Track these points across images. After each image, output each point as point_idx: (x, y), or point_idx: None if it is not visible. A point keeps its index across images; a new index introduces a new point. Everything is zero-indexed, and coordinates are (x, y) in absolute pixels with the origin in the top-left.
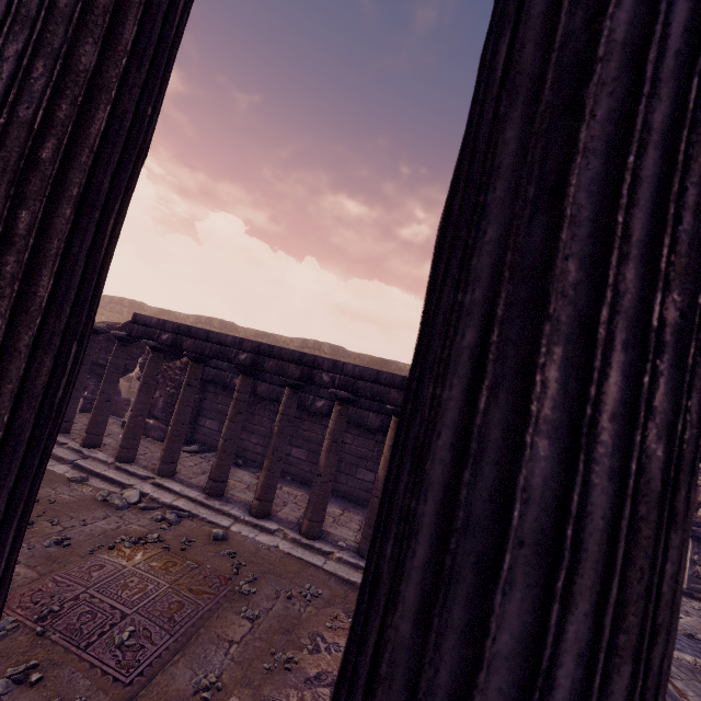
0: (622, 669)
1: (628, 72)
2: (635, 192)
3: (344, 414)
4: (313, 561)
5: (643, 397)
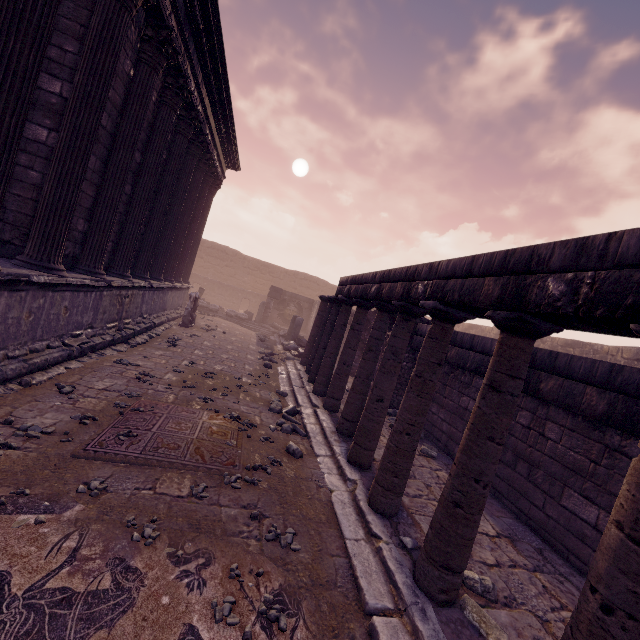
0: None
1: None
2: None
3: (435, 336)
4: (345, 527)
5: None
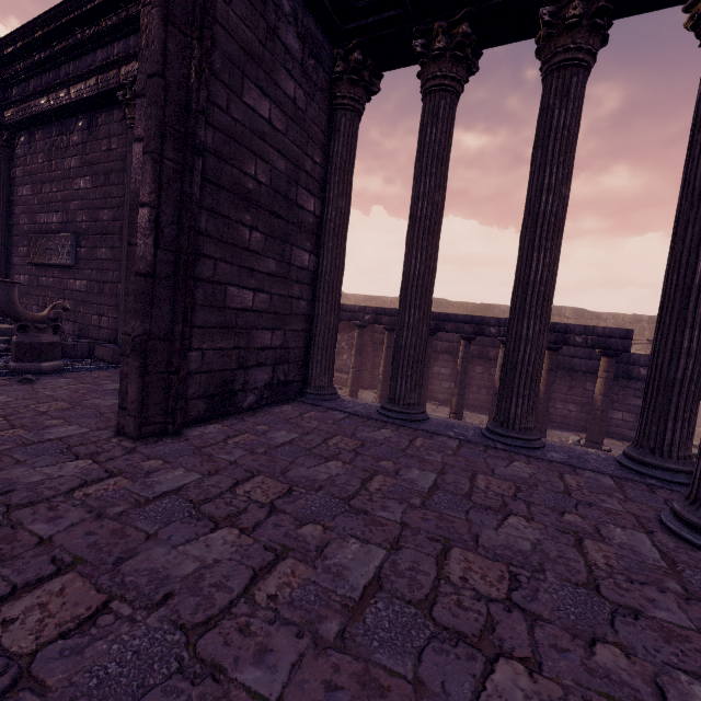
0: (698, 366)
1: (698, 290)
2: (699, 307)
3: None
4: None
5: (700, 334)
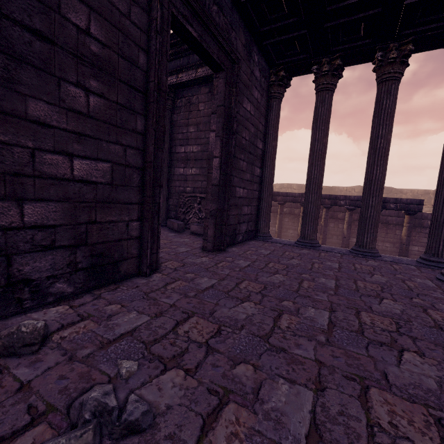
0: None
1: None
2: None
3: (351, 215)
4: None
5: None
